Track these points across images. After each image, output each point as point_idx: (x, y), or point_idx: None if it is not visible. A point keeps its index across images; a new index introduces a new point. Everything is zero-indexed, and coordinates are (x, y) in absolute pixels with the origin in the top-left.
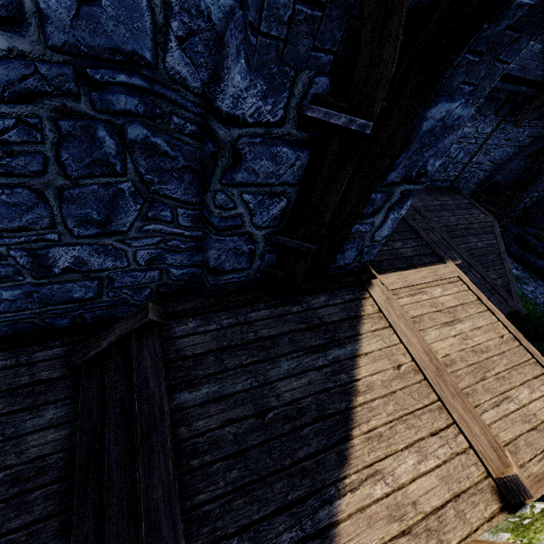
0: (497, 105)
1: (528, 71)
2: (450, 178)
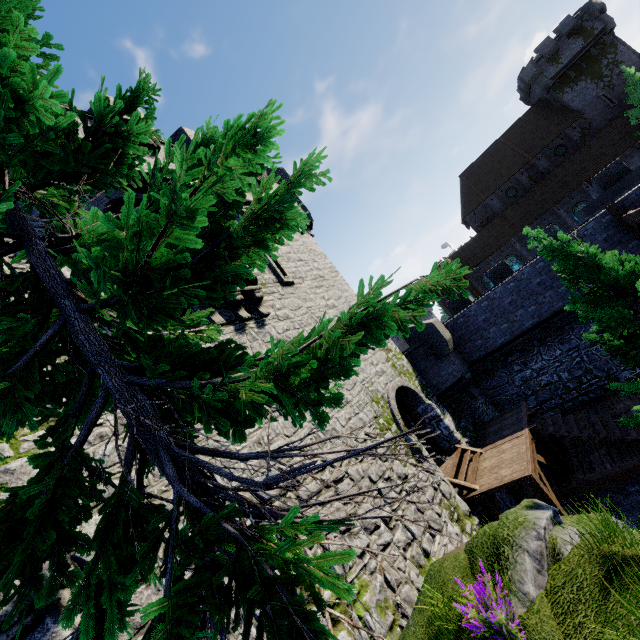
0: None
1: None
2: None
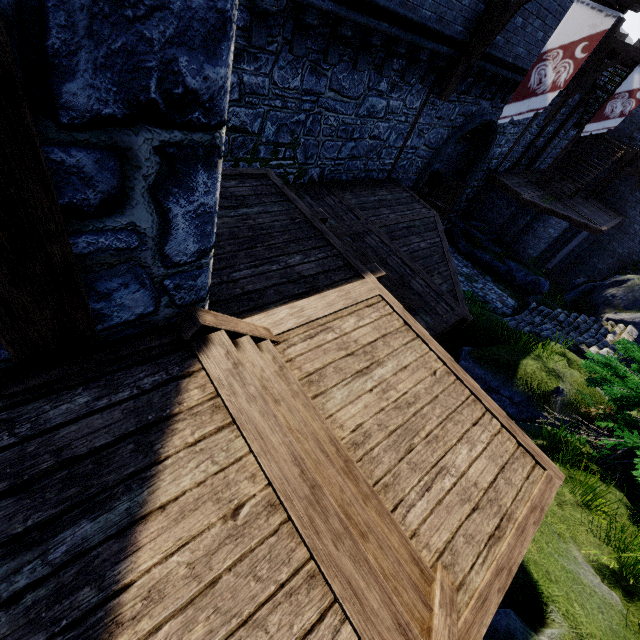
0: (422, 71)
1: (446, 24)
2: (387, 168)
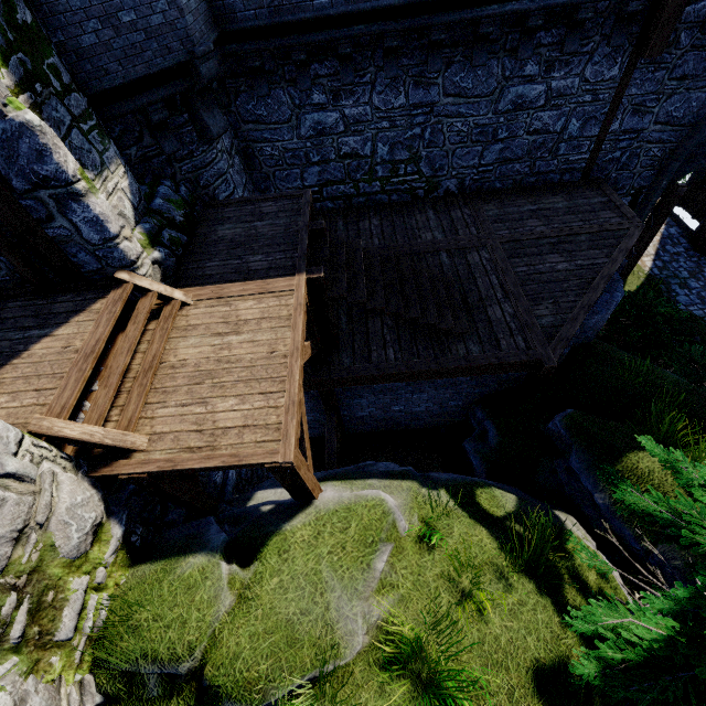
0: (606, 29)
1: None
2: (577, 166)
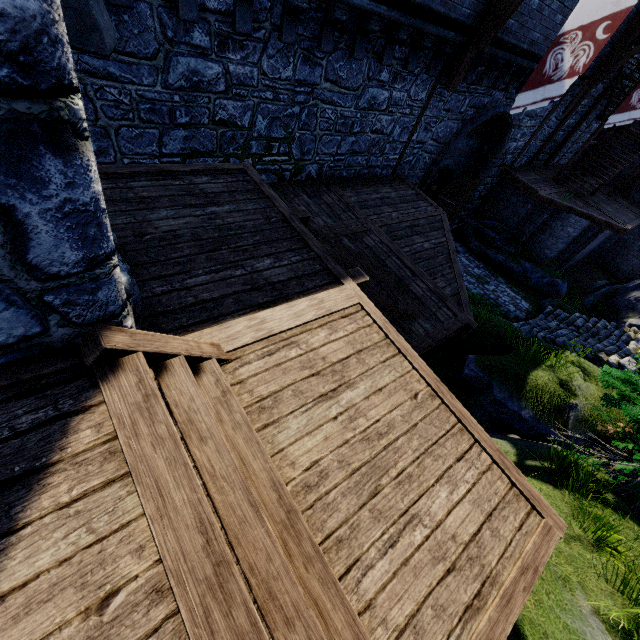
0: (427, 60)
1: (453, 7)
2: (391, 164)
